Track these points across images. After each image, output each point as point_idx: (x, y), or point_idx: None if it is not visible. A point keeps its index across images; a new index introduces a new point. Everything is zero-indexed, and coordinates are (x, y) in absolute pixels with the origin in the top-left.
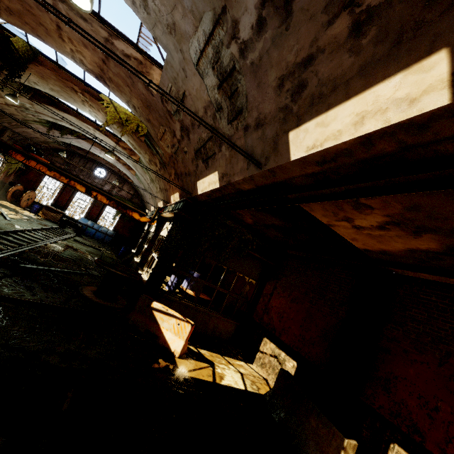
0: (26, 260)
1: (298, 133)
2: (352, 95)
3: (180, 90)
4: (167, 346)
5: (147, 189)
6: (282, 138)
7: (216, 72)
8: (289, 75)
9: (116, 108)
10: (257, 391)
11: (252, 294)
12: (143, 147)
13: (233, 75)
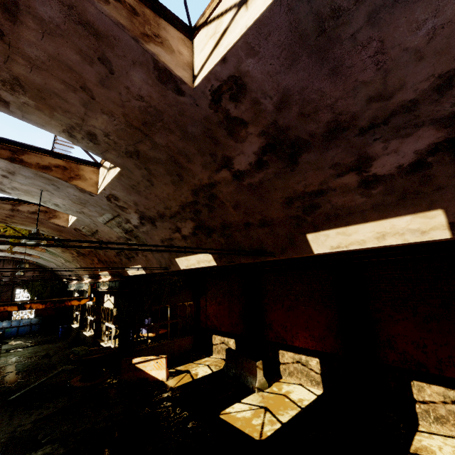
0: (4, 394)
1: (179, 260)
2: (192, 254)
3: (93, 229)
4: (156, 379)
5: (61, 266)
6: (173, 260)
7: (121, 228)
8: (165, 240)
9: (14, 228)
10: (219, 368)
11: (194, 312)
12: None
13: (133, 232)
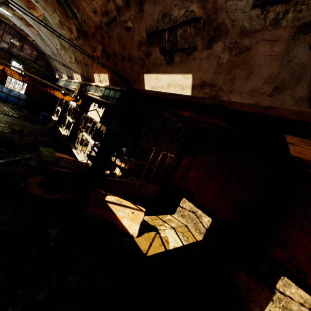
0: None
1: None
2: None
3: None
4: (125, 231)
5: (56, 54)
6: None
7: None
8: None
9: None
10: (188, 241)
11: (171, 165)
12: (50, 3)
13: None
